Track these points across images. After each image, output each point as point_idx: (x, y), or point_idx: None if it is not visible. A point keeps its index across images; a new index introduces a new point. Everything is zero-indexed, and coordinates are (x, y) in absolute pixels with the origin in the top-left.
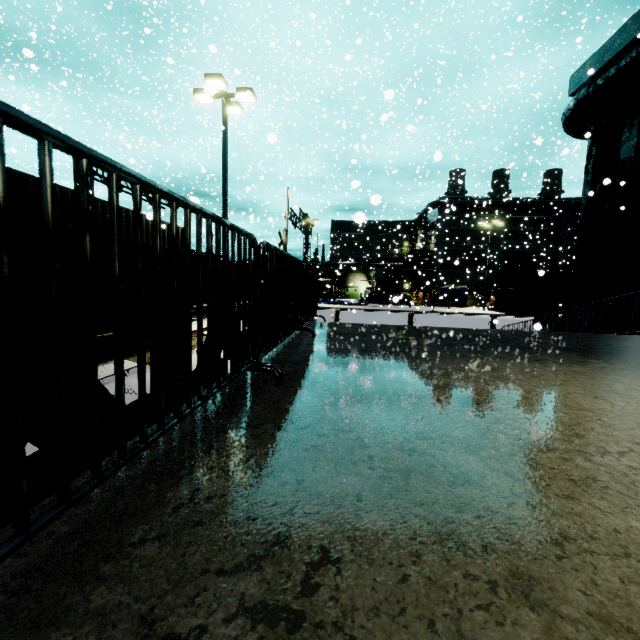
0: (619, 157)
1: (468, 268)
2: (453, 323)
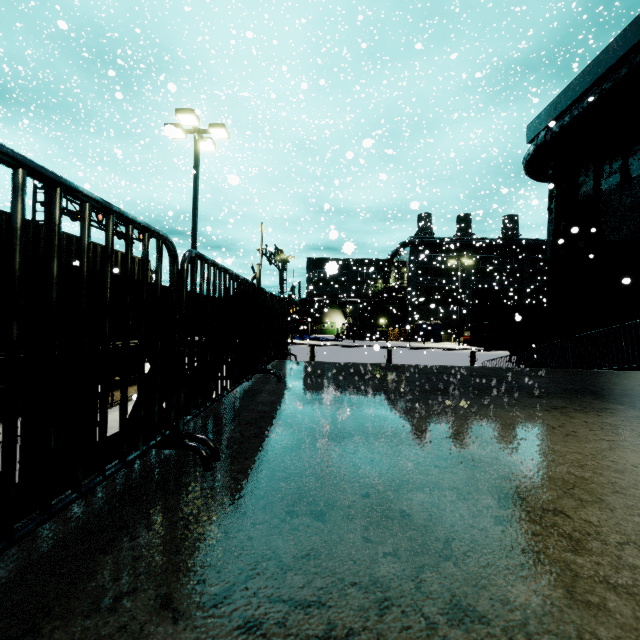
0: (578, 198)
1: (441, 304)
2: (430, 358)
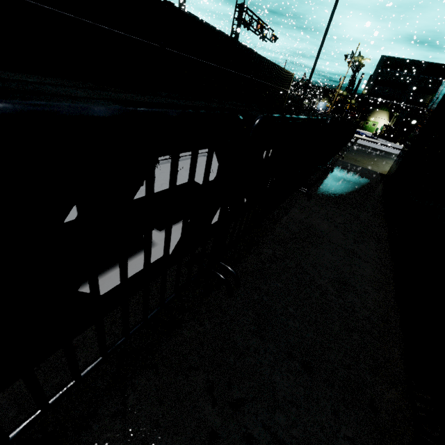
0: None
1: None
2: None
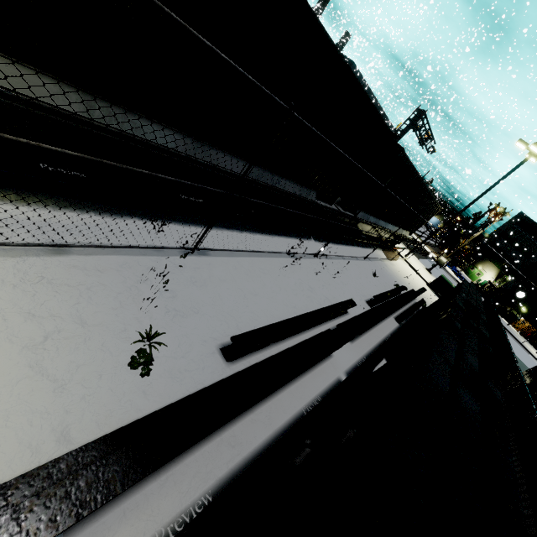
0: None
1: None
2: (525, 361)
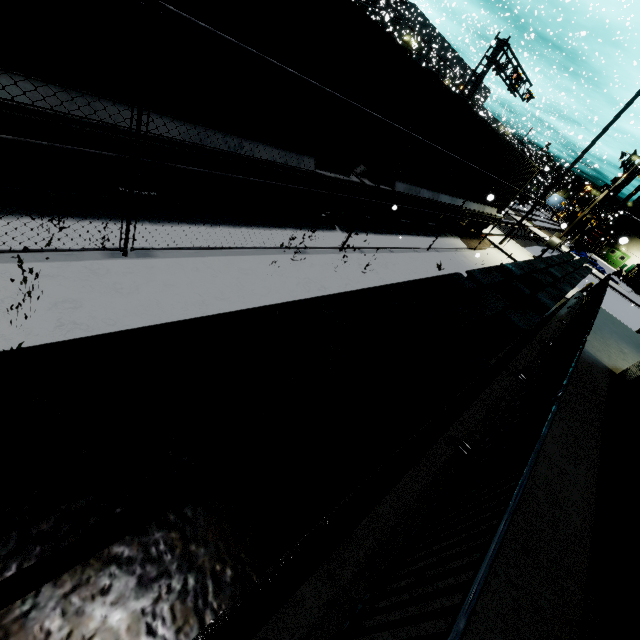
0: None
1: None
2: None
